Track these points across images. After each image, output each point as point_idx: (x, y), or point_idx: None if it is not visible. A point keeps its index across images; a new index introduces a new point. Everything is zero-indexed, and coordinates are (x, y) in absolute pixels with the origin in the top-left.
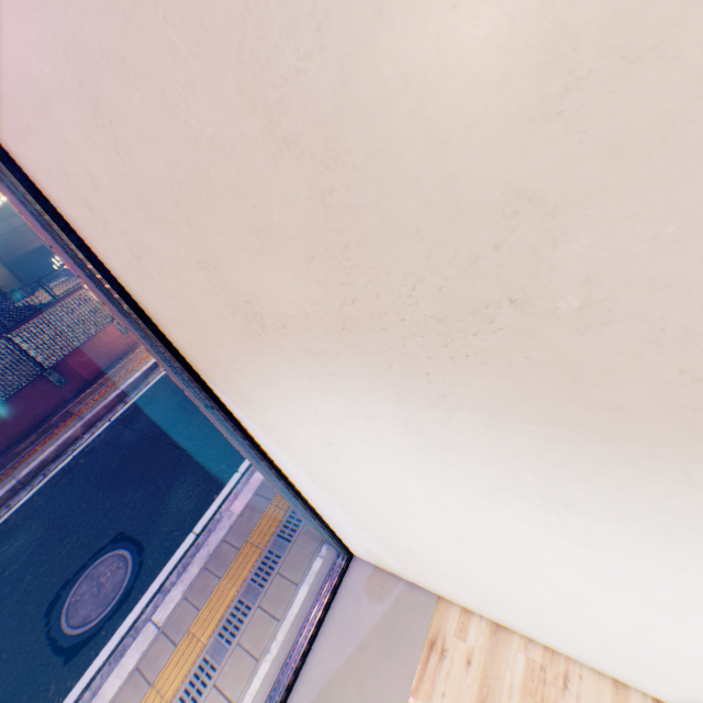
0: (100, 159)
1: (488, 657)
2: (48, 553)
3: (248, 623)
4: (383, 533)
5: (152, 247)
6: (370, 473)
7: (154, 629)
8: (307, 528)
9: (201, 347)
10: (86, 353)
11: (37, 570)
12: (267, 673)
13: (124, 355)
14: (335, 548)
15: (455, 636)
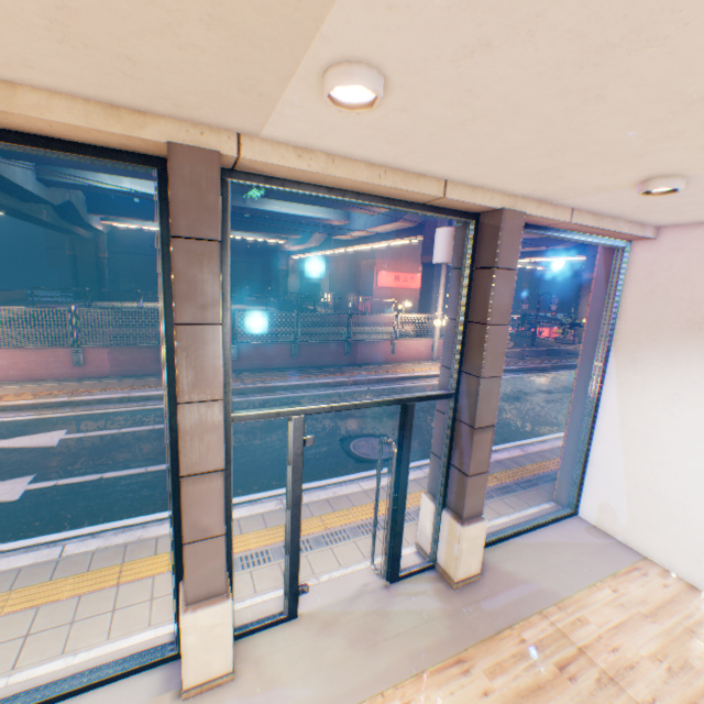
0: (682, 265)
1: (681, 591)
2: (336, 419)
3: (492, 500)
4: (646, 477)
5: (667, 292)
6: (688, 417)
7: (424, 472)
8: (538, 489)
9: (635, 333)
10: (369, 346)
11: (330, 422)
12: (507, 520)
13: (381, 361)
14: (561, 505)
15: (655, 574)
